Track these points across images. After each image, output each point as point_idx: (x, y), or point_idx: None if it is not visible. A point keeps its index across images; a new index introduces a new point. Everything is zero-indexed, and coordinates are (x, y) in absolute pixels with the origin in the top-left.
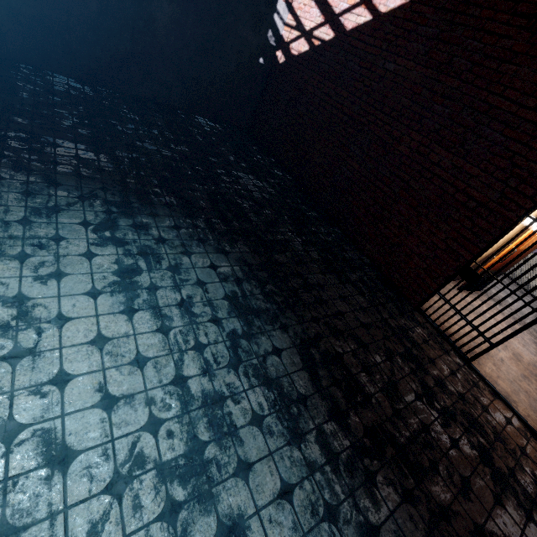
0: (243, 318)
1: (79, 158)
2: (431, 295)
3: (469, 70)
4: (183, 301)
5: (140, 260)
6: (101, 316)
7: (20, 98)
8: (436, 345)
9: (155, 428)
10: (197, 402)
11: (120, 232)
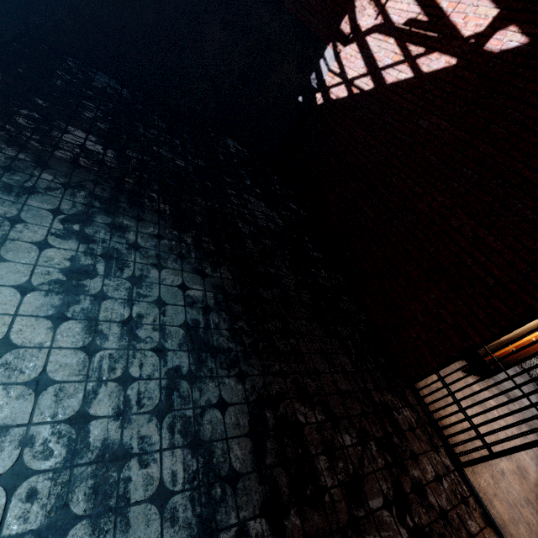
0: (196, 354)
1: (84, 147)
2: (428, 374)
3: (506, 139)
4: (130, 319)
5: (100, 262)
6: (20, 317)
7: (52, 84)
8: (424, 436)
9: (15, 481)
10: (90, 454)
11: (92, 228)
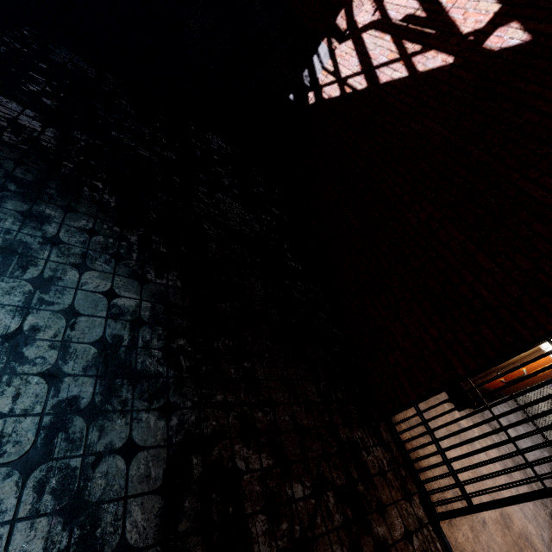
0: (106, 381)
1: (15, 122)
2: (406, 407)
3: (502, 145)
4: (17, 333)
5: None
6: None
7: None
8: (396, 481)
9: None
10: None
11: None
